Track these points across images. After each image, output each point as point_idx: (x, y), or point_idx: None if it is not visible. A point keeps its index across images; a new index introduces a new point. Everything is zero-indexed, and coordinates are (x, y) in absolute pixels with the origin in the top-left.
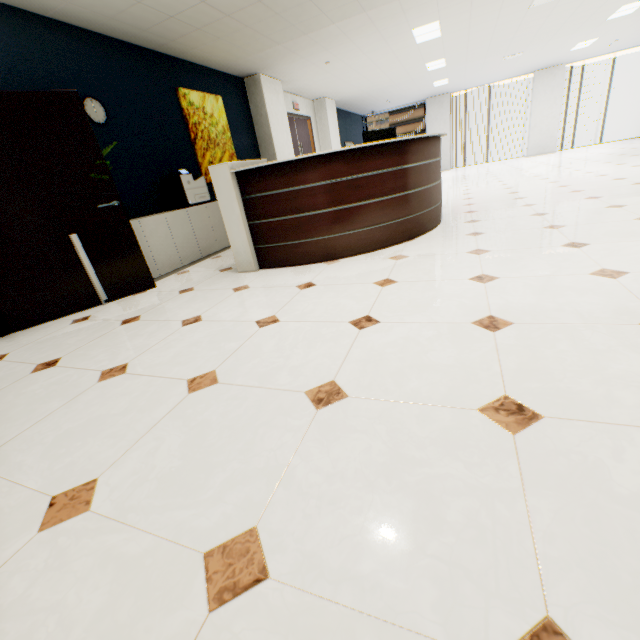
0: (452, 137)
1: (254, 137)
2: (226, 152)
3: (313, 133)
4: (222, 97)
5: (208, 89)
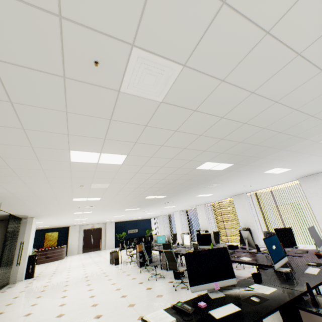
0: (170, 228)
1: (68, 237)
2: (54, 241)
3: (102, 231)
4: (60, 231)
5: (56, 231)
